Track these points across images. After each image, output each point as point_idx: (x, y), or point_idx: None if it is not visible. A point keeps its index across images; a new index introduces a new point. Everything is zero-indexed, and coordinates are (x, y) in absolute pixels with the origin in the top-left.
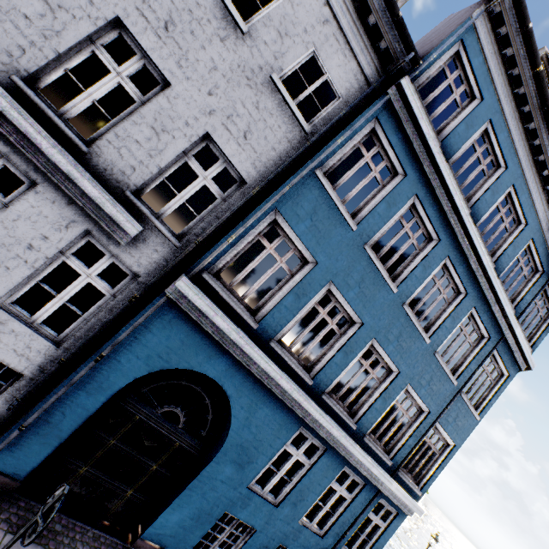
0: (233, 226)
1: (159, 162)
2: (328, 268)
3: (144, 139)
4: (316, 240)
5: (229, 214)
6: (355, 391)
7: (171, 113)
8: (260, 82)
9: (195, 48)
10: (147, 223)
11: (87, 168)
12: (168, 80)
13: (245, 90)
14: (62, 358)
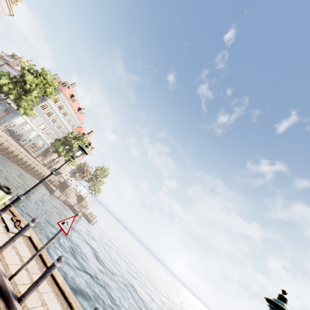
0: None
1: None
2: None
3: None
4: None
5: None
6: None
7: None
8: None
9: None
10: None
11: None
12: None
13: None
14: None
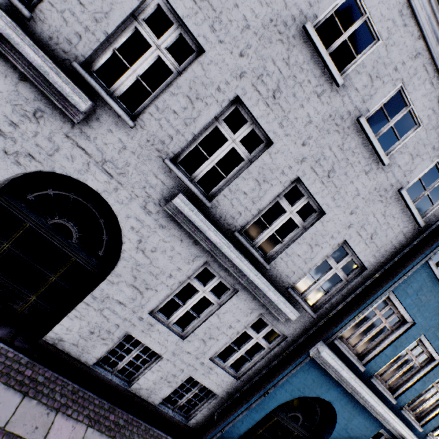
0: (357, 305)
1: (310, 265)
2: (423, 326)
3: (302, 252)
4: (417, 308)
5: (354, 295)
6: (423, 403)
7: (323, 232)
8: (389, 196)
9: (345, 184)
10: (297, 304)
11: (266, 277)
12: (324, 210)
13: (377, 204)
14: (241, 389)
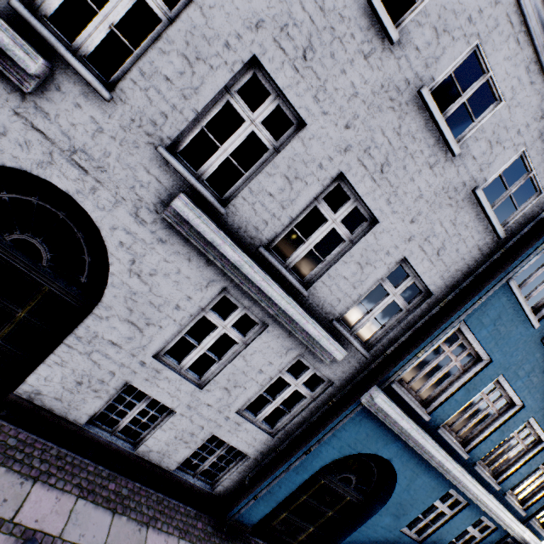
0: (420, 340)
1: (360, 291)
2: (501, 364)
3: (350, 274)
4: (495, 341)
5: (416, 328)
6: (501, 457)
7: (375, 247)
8: (461, 198)
9: (404, 182)
10: (345, 341)
11: (304, 306)
12: (376, 218)
13: (445, 209)
14: (278, 448)
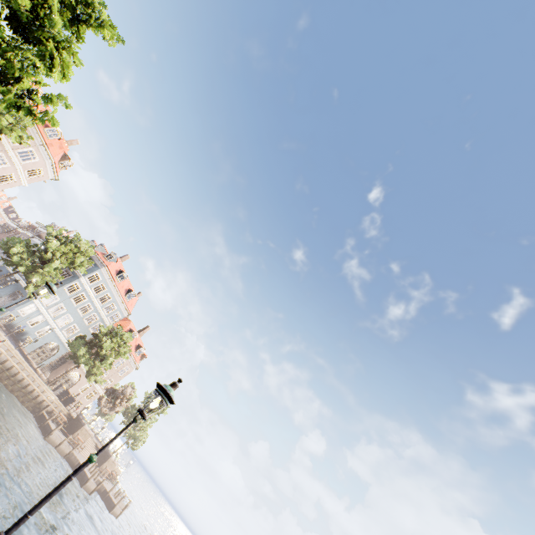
0: None
1: None
2: None
3: None
4: None
5: None
6: None
7: None
8: None
9: None
10: None
11: None
12: None
13: None
14: None
